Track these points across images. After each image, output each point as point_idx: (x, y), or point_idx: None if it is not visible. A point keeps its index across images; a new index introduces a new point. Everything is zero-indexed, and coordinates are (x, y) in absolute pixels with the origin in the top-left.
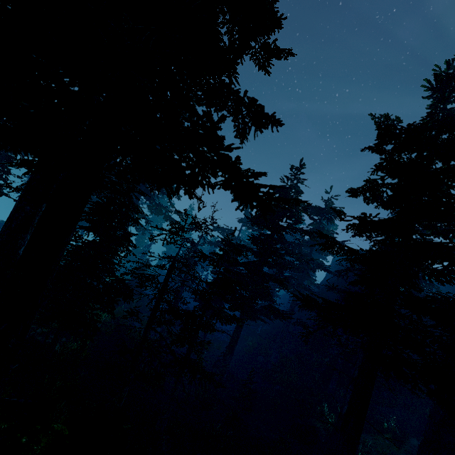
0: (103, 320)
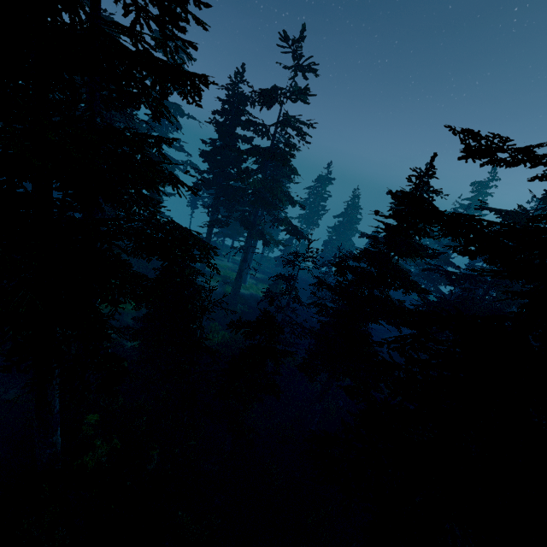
0: (219, 342)
